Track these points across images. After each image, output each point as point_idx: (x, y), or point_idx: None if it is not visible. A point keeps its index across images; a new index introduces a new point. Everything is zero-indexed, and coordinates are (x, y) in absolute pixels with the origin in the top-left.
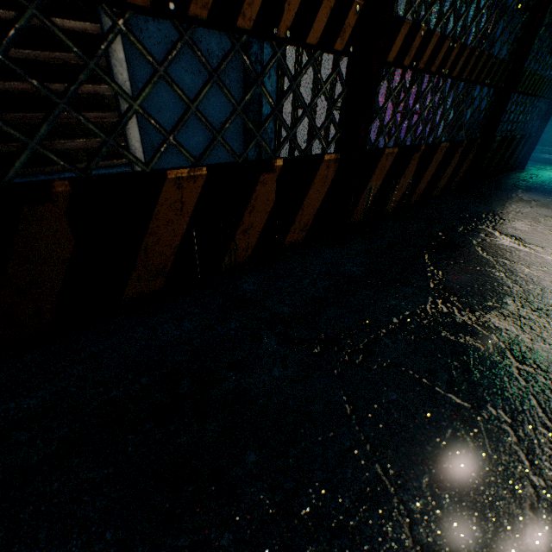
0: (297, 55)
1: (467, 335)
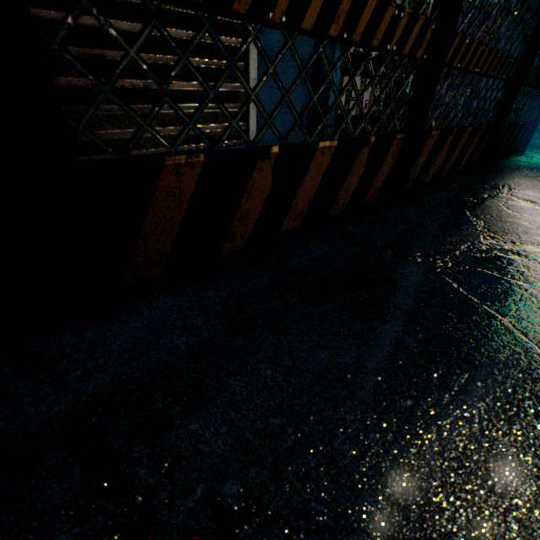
0: (353, 57)
1: (514, 255)
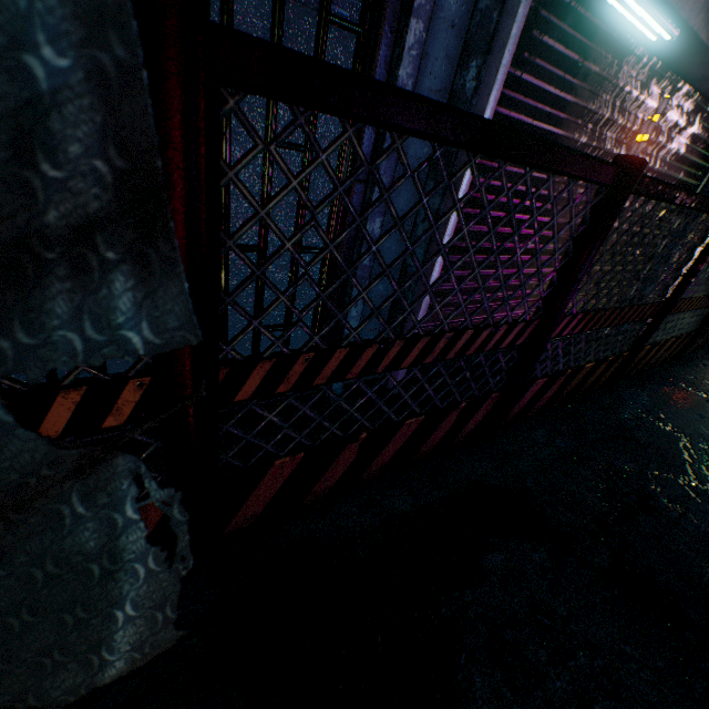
0: None
1: None
